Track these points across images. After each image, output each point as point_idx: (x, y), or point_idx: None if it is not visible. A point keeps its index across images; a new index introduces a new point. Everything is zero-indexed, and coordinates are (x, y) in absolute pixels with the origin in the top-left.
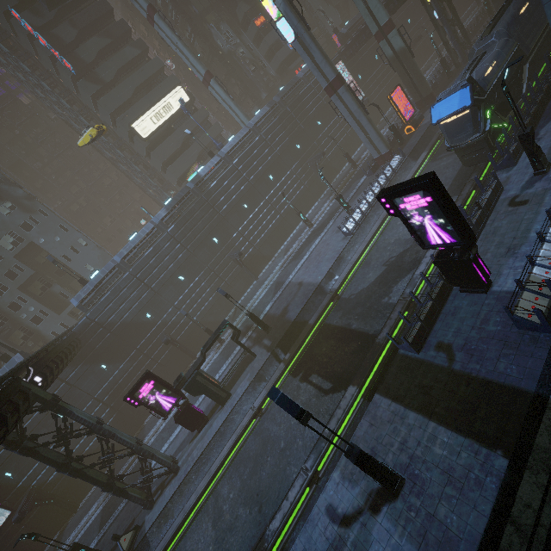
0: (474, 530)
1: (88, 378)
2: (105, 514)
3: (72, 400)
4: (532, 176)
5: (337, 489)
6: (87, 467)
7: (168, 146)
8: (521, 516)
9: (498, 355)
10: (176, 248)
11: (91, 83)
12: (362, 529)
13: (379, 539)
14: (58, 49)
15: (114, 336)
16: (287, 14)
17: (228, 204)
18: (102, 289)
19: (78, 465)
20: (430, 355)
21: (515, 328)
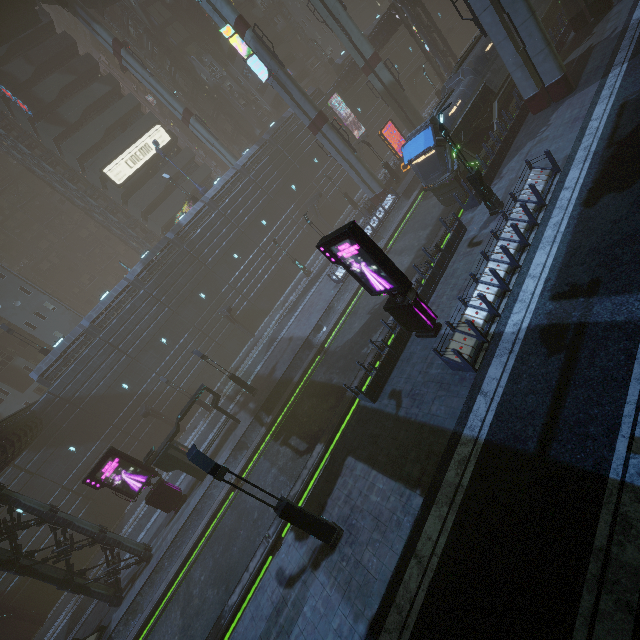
0: (387, 569)
1: (53, 464)
2: (73, 621)
3: (35, 491)
4: (489, 215)
5: (289, 551)
6: (38, 563)
7: (148, 192)
8: (423, 549)
9: (434, 398)
10: (155, 307)
11: (53, 124)
12: (303, 586)
13: (314, 594)
14: (11, 88)
15: (85, 412)
16: (259, 51)
17: (215, 254)
18: (68, 359)
19: (29, 561)
20: (383, 403)
21: (450, 370)
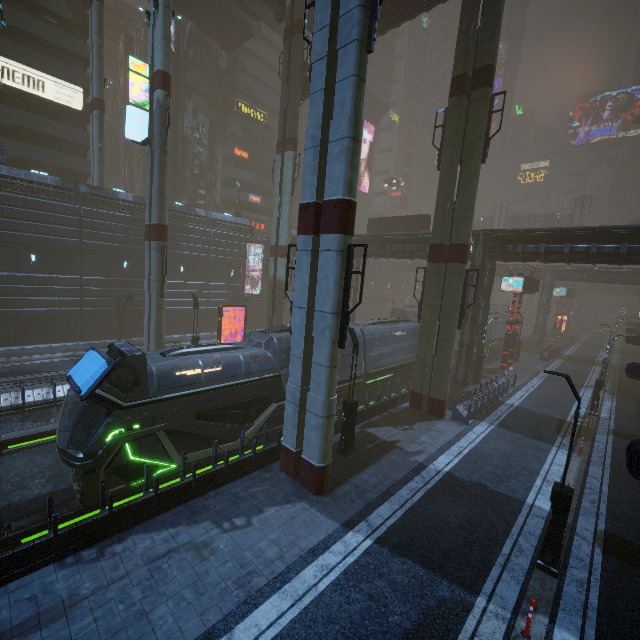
0: None
1: None
2: None
3: None
4: None
5: None
6: None
7: None
8: None
9: None
10: None
11: None
12: None
13: None
14: None
15: None
16: (156, 115)
17: None
18: None
19: None
20: None
21: None
